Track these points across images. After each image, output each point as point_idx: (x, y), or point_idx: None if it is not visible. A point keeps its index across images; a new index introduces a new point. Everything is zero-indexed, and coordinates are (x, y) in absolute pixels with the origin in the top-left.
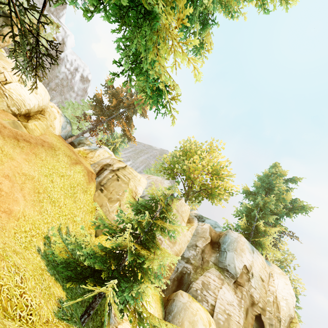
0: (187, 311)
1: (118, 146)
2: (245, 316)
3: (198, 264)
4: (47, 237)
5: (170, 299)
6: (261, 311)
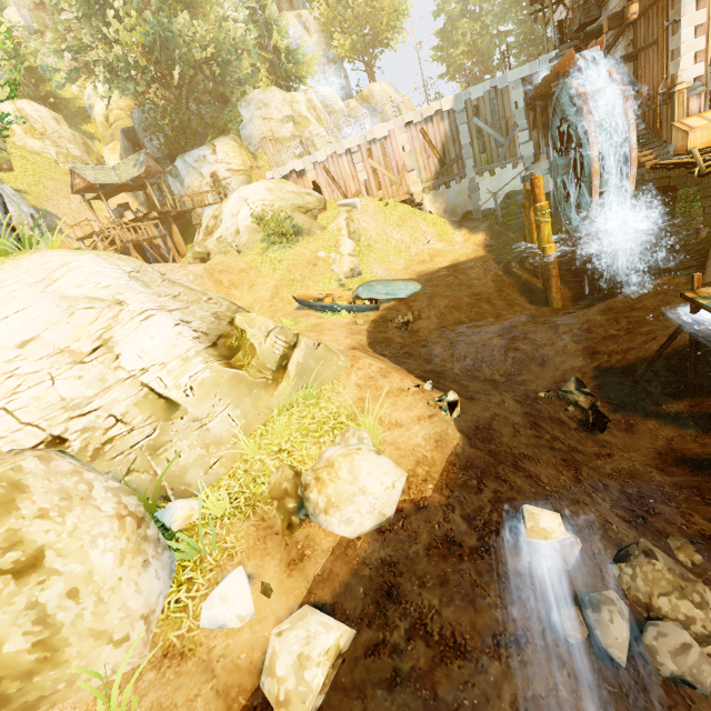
0: None
1: None
2: None
3: None
4: None
5: None
6: None
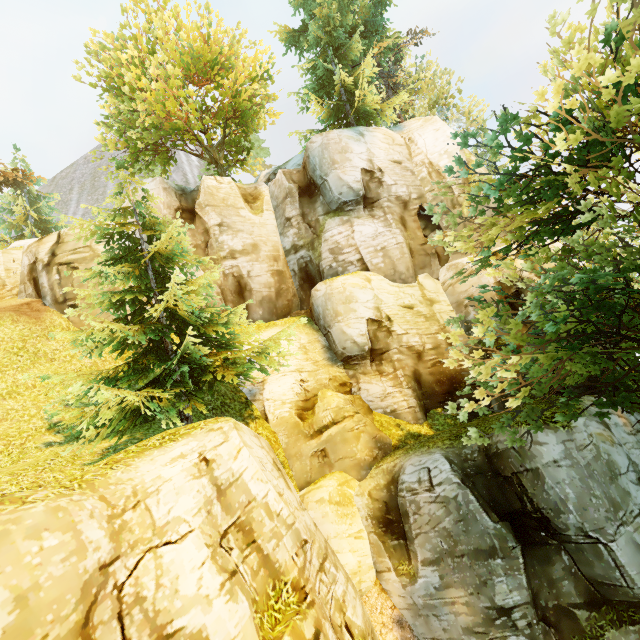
0: (334, 297)
1: (43, 216)
2: (403, 228)
3: (309, 238)
4: (54, 425)
5: (310, 307)
6: (420, 201)
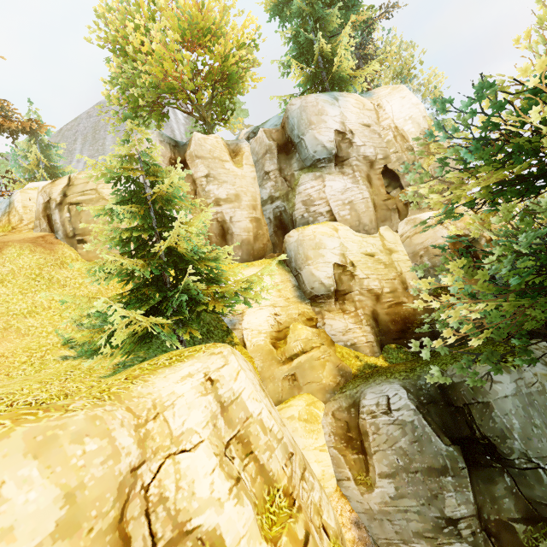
0: (305, 243)
1: (52, 162)
2: (369, 185)
3: (284, 190)
4: (68, 342)
5: (283, 251)
6: (385, 161)
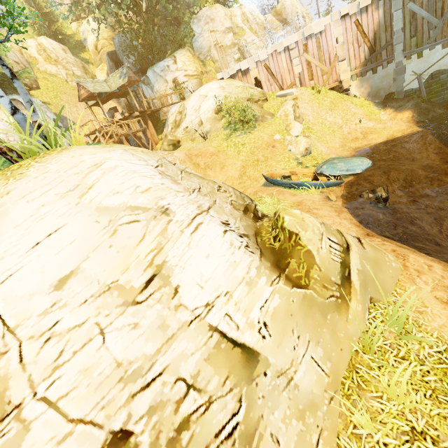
0: None
1: None
2: None
3: None
4: None
5: None
6: None
